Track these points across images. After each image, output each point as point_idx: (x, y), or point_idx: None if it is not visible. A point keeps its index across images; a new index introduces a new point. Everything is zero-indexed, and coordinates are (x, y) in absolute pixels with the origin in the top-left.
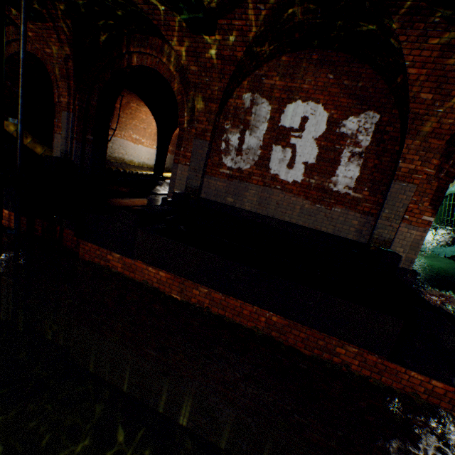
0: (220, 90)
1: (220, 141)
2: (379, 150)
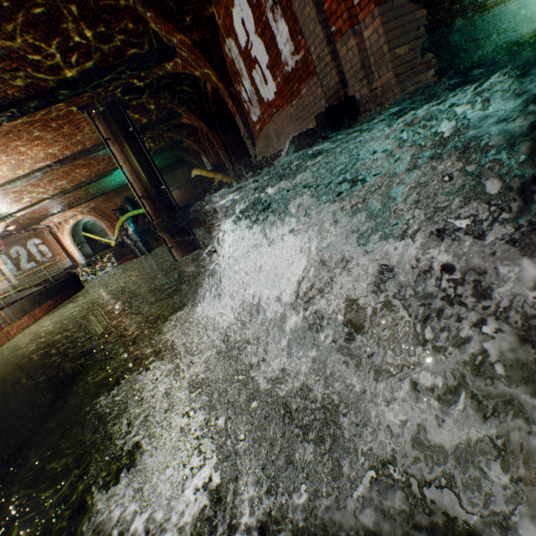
0: (212, 71)
1: (243, 105)
2: None
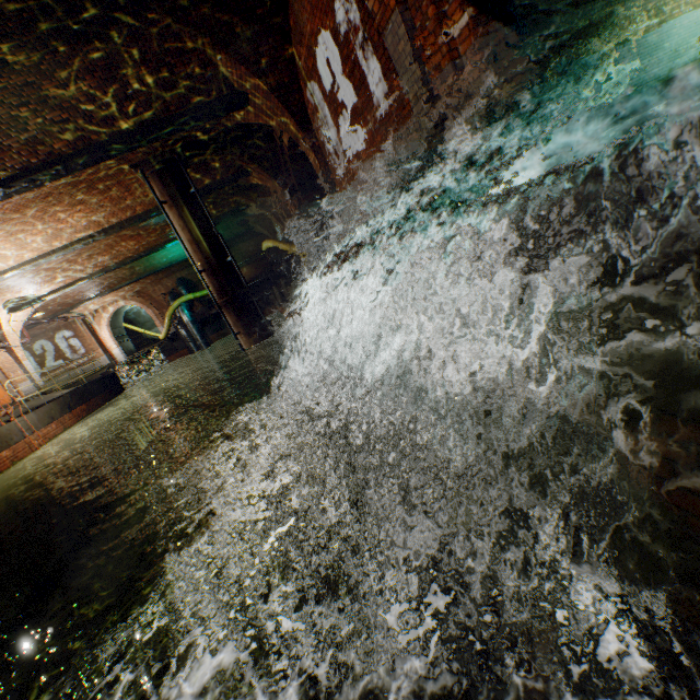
0: (290, 120)
1: (328, 158)
2: (367, 6)
